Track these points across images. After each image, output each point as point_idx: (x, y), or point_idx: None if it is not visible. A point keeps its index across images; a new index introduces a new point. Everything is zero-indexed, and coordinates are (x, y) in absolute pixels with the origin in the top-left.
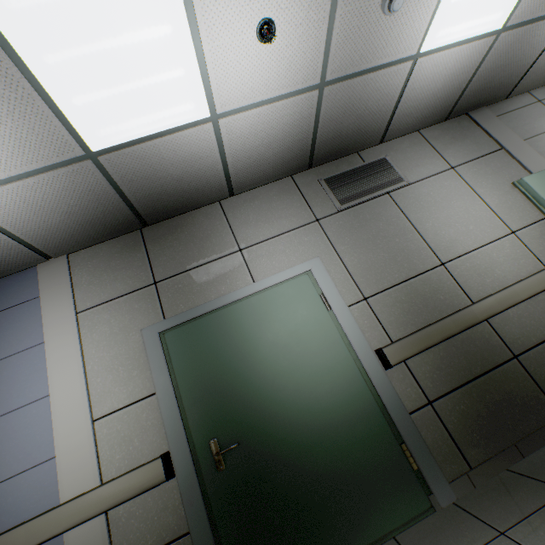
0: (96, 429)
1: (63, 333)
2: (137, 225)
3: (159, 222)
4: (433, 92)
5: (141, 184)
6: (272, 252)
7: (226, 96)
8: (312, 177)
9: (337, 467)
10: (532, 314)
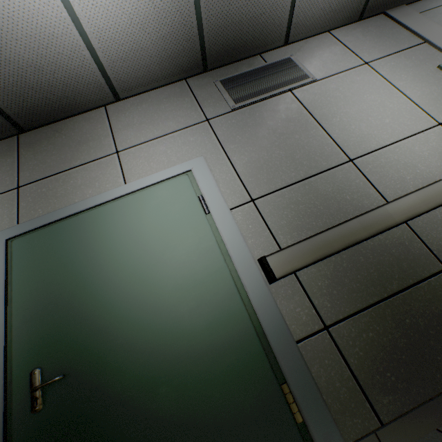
0: None
1: None
2: (10, 128)
3: (39, 128)
4: None
5: None
6: (152, 153)
7: None
8: (208, 79)
9: (190, 414)
10: None
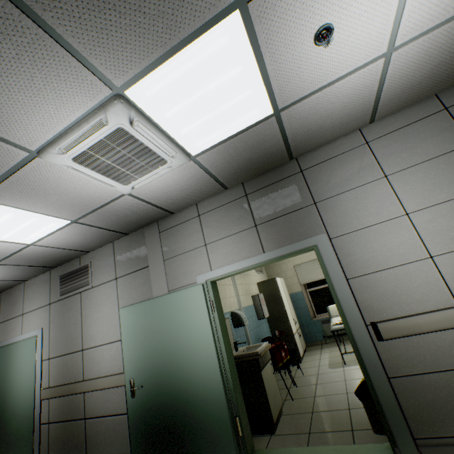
0: None
1: None
2: None
3: (7, 290)
4: (81, 239)
5: None
6: (31, 319)
7: None
8: (58, 273)
9: (16, 432)
10: (103, 398)
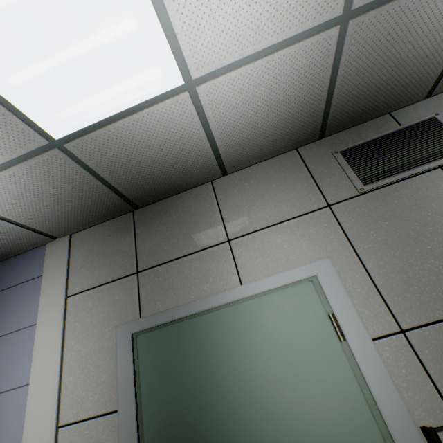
0: (59, 438)
1: (52, 317)
2: (128, 208)
3: (150, 204)
4: None
5: (121, 169)
6: (267, 246)
7: (202, 52)
8: (324, 149)
9: None
10: None
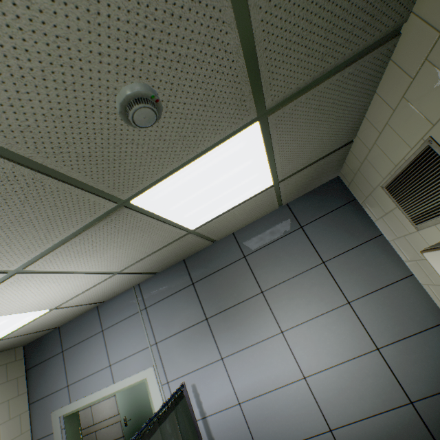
0: None
1: None
2: None
3: None
4: None
5: None
6: None
7: None
8: None
9: None
10: (108, 432)
